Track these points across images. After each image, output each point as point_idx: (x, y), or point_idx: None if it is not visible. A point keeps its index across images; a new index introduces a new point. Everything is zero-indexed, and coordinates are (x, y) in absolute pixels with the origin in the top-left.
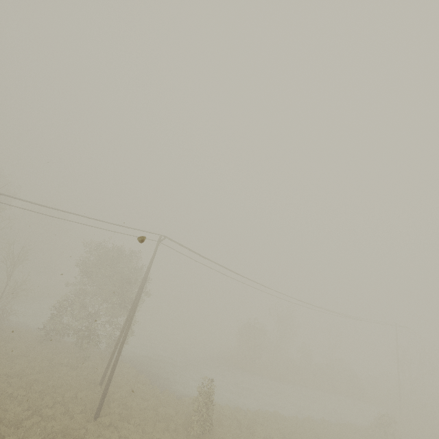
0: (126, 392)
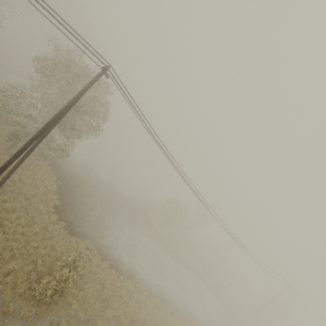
0: (22, 205)
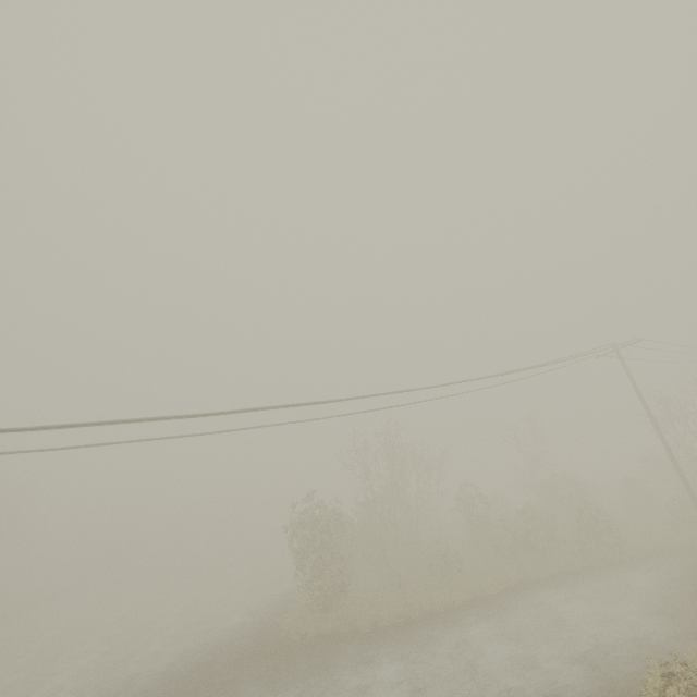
0: None
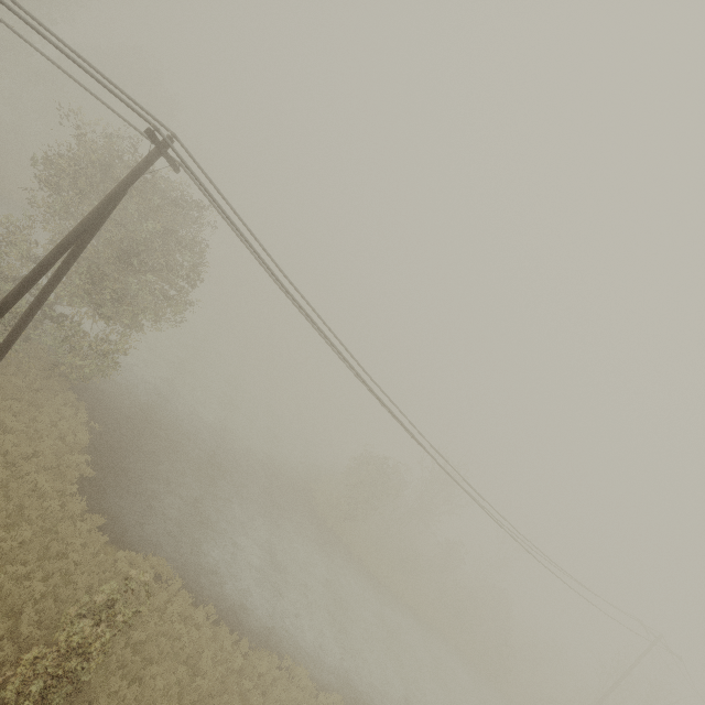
0: None
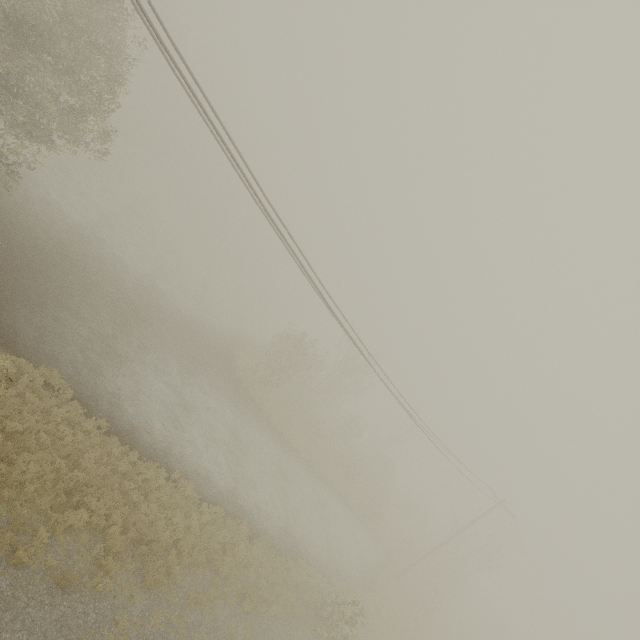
0: None
